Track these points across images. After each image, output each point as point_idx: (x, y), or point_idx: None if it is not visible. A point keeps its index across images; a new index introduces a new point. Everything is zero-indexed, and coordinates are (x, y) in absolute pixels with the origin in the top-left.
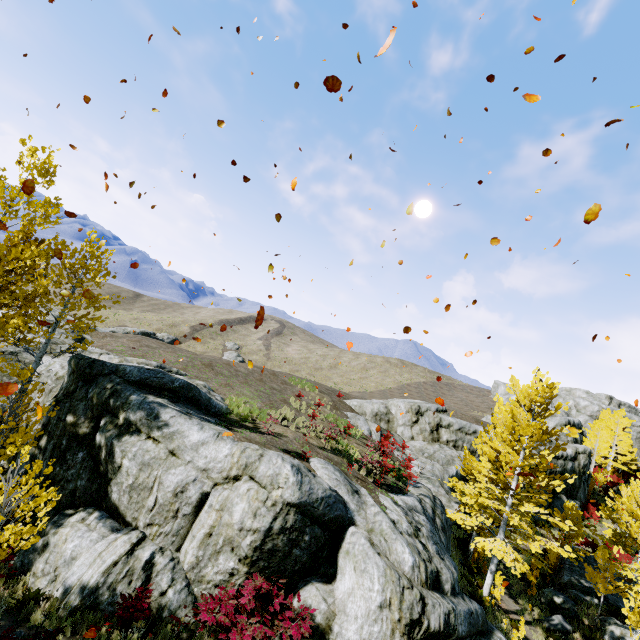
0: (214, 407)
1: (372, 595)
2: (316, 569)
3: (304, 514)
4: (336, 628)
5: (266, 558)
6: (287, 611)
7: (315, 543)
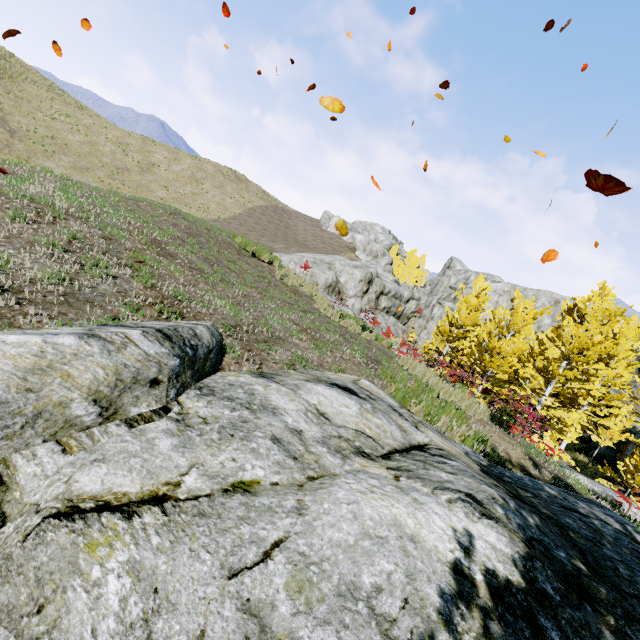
0: None
1: None
2: None
3: None
4: None
5: None
6: None
7: None
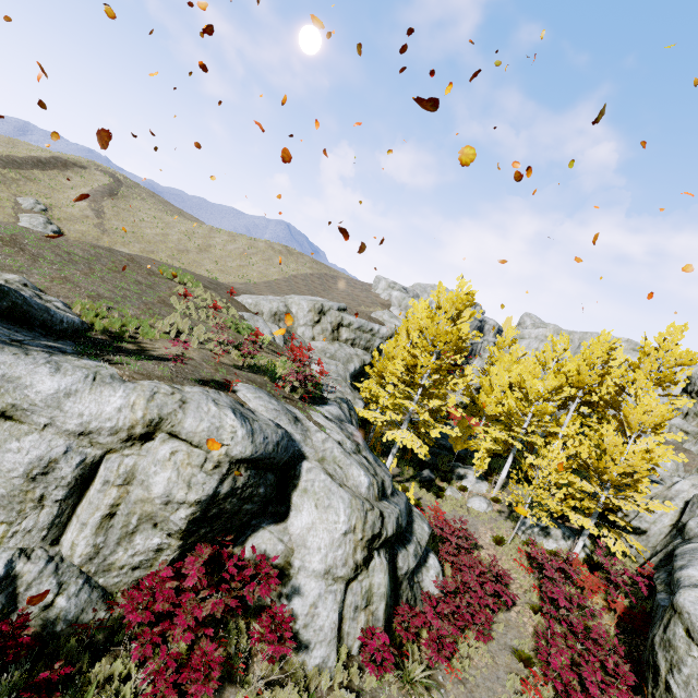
0: (58, 322)
1: (337, 527)
2: (263, 510)
3: (256, 466)
4: (297, 563)
5: (209, 524)
6: (246, 571)
7: (268, 491)
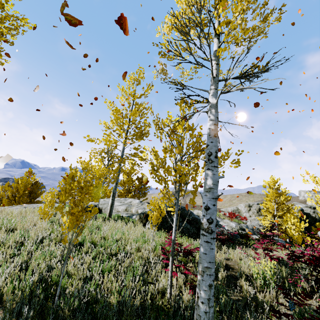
0: None
1: None
2: None
3: None
4: None
5: None
6: None
7: None
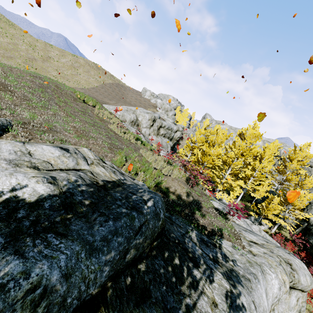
0: None
1: None
2: None
3: None
4: None
5: None
6: None
7: None
